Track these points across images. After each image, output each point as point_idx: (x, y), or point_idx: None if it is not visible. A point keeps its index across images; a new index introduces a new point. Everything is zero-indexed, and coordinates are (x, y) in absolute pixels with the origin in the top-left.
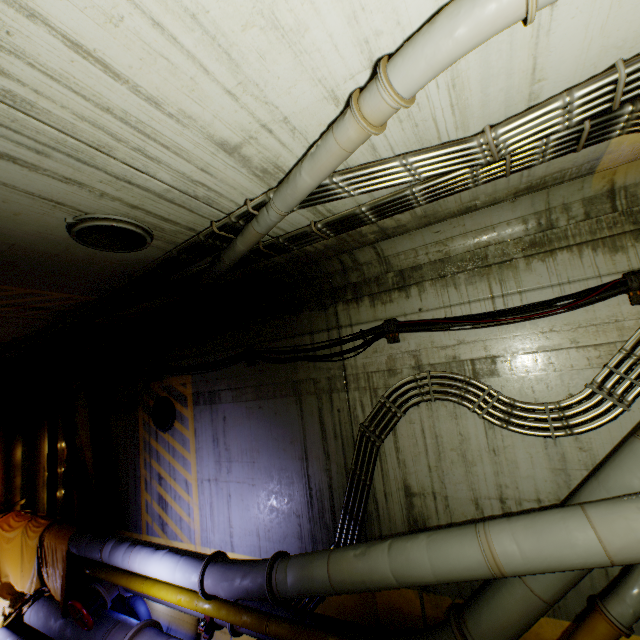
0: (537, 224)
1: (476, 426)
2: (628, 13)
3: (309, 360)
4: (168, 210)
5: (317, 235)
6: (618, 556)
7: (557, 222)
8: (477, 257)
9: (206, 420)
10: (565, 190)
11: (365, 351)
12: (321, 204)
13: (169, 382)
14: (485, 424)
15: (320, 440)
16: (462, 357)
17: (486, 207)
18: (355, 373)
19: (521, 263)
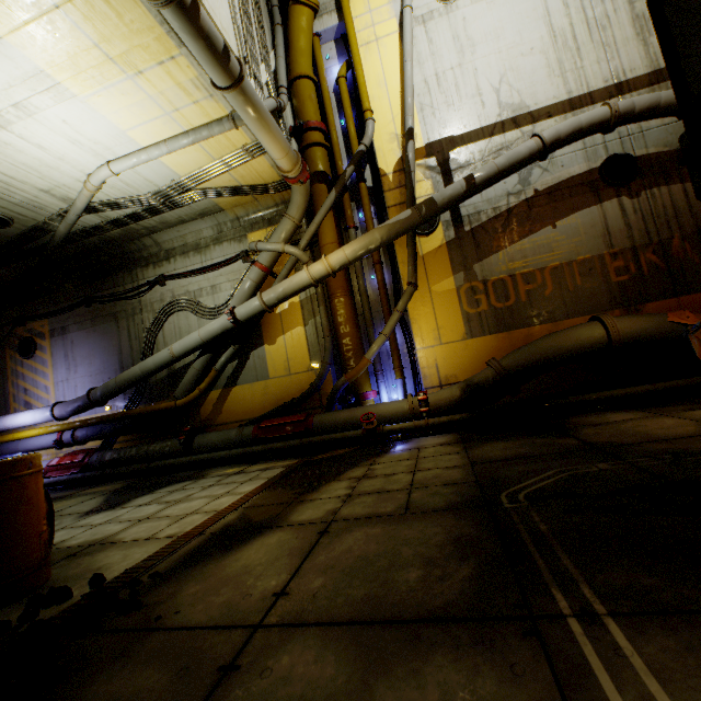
0: (218, 230)
1: (195, 320)
2: (160, 171)
3: (123, 300)
4: (22, 210)
5: (107, 228)
6: (203, 337)
7: (224, 230)
8: (197, 244)
9: (60, 345)
10: (221, 216)
11: (151, 292)
12: (101, 213)
13: (31, 326)
14: (198, 318)
15: (129, 342)
16: (191, 290)
17: (193, 221)
18: (146, 304)
19: (212, 247)
